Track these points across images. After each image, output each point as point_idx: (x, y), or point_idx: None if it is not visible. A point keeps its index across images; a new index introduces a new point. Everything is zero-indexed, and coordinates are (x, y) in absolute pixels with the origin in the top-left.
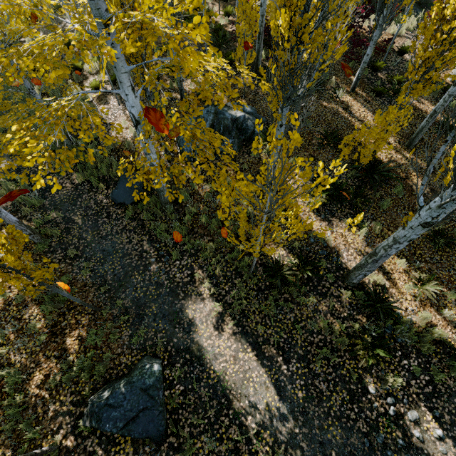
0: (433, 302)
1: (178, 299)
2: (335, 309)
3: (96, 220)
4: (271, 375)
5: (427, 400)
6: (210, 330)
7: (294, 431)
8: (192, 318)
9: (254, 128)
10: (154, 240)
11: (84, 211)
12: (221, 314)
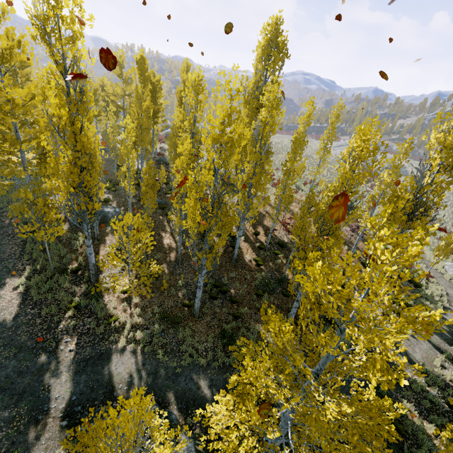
0: (125, 300)
1: (9, 274)
2: (75, 292)
3: (5, 237)
4: (19, 311)
5: (80, 335)
6: (10, 288)
7: (5, 332)
8: (7, 282)
9: (112, 217)
10: (24, 251)
11: (3, 233)
12: (23, 284)
